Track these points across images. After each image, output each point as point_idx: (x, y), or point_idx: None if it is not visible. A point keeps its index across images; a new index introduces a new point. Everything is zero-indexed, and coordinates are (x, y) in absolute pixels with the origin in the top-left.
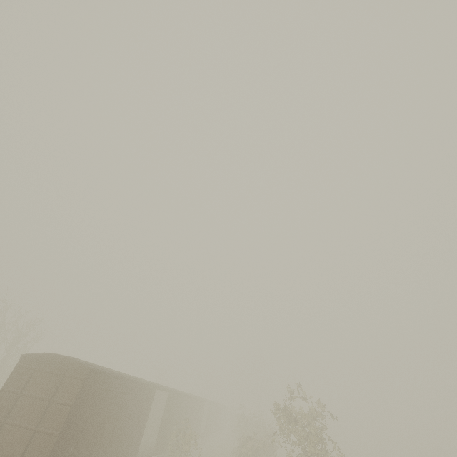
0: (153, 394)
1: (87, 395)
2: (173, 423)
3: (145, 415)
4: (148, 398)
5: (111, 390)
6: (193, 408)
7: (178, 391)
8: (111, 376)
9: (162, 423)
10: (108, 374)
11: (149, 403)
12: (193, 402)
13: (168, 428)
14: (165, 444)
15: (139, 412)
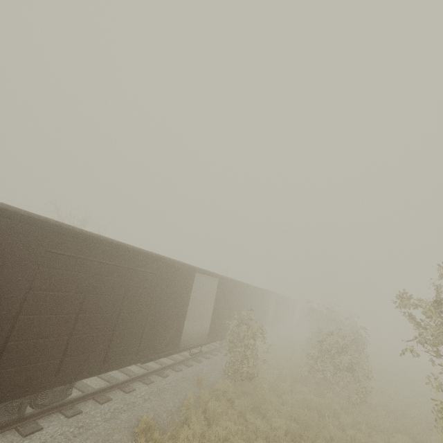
0: (192, 278)
1: (1, 258)
2: (232, 312)
3: (182, 302)
4: (183, 281)
5: (87, 260)
6: (257, 299)
7: (235, 280)
8: (74, 235)
9: (215, 311)
10: (63, 230)
11: (186, 287)
12: (256, 293)
13: (225, 316)
14: (224, 332)
15: (169, 297)
